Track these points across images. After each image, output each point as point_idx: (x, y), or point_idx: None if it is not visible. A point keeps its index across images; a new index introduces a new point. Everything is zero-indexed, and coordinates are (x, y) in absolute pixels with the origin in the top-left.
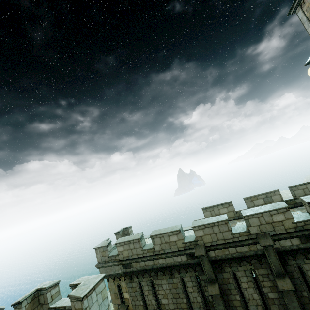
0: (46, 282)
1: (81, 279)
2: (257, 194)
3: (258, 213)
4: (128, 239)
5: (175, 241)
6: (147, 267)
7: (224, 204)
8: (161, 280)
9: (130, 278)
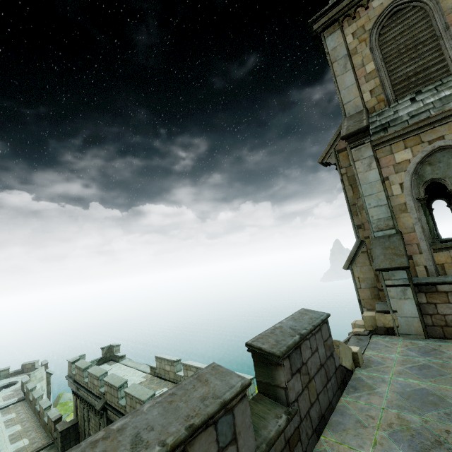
0: None
1: None
2: (191, 365)
3: (130, 394)
4: (81, 364)
5: (96, 386)
6: (84, 397)
7: (169, 361)
8: (92, 413)
9: (80, 399)
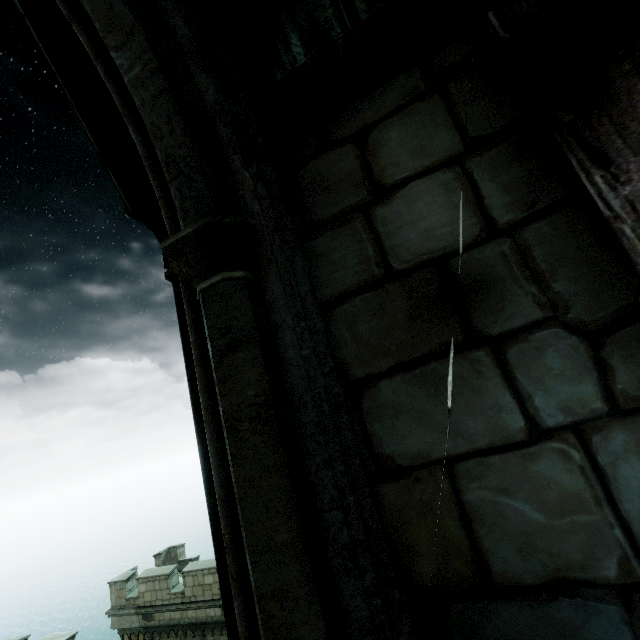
0: (13, 636)
1: (50, 635)
2: None
3: None
4: (155, 572)
5: (210, 585)
6: (173, 621)
7: None
8: None
9: (151, 637)
